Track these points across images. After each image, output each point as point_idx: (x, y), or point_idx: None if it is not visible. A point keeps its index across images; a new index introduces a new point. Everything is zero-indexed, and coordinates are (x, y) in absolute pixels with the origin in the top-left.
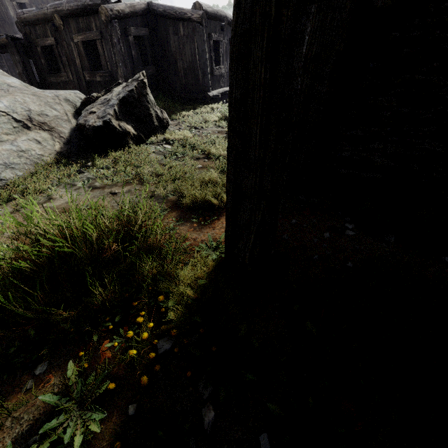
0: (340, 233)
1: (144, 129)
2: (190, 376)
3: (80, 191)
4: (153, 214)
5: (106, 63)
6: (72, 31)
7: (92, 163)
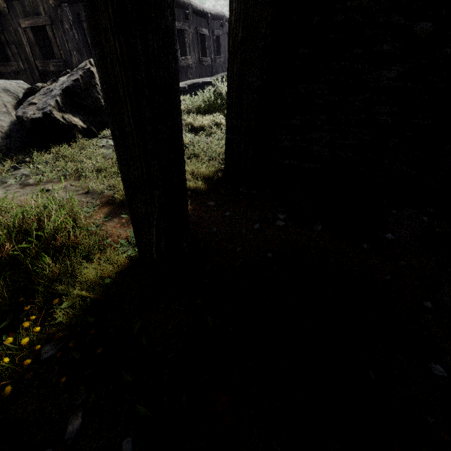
0: (271, 224)
1: (96, 122)
2: (63, 382)
3: (10, 189)
4: (74, 210)
5: (58, 51)
6: (18, 15)
7: (30, 158)
